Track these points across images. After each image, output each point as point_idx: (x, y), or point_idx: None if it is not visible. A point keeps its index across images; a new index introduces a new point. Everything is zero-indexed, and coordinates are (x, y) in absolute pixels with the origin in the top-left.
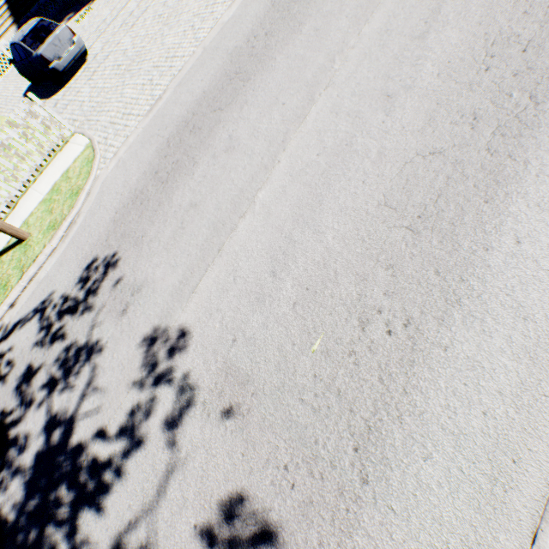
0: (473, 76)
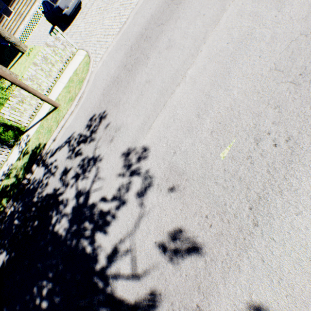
0: None
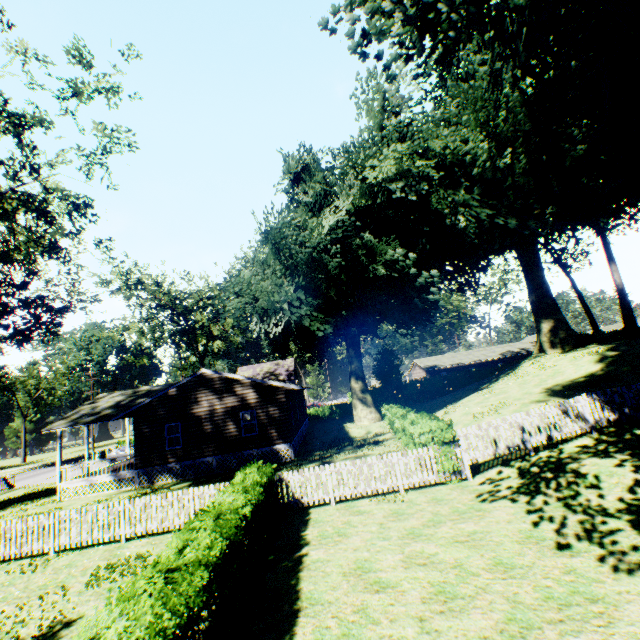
0: None
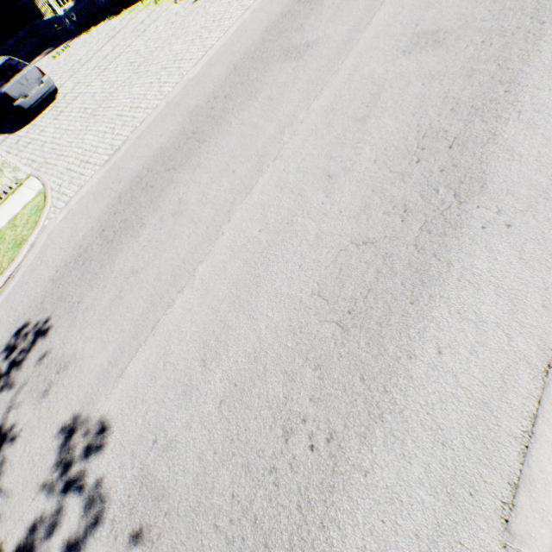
0: (405, 166)
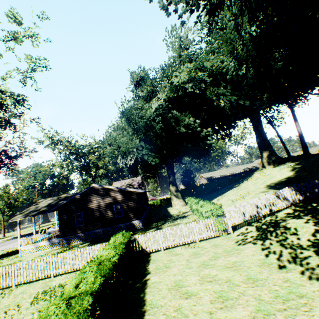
0: None
